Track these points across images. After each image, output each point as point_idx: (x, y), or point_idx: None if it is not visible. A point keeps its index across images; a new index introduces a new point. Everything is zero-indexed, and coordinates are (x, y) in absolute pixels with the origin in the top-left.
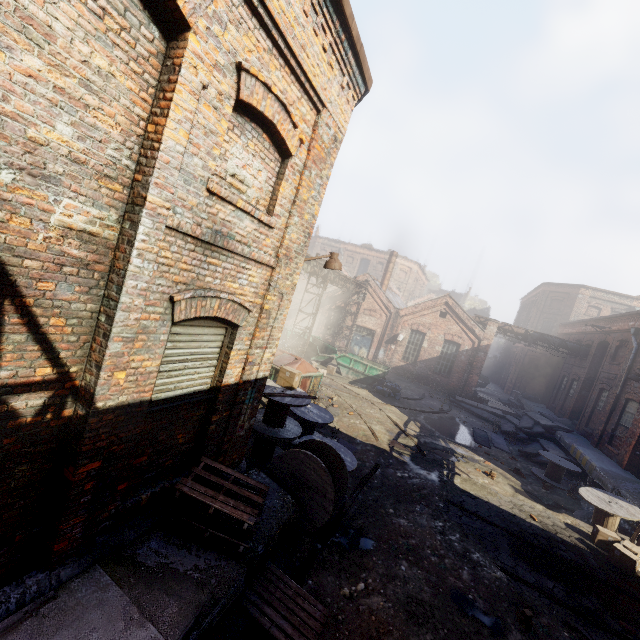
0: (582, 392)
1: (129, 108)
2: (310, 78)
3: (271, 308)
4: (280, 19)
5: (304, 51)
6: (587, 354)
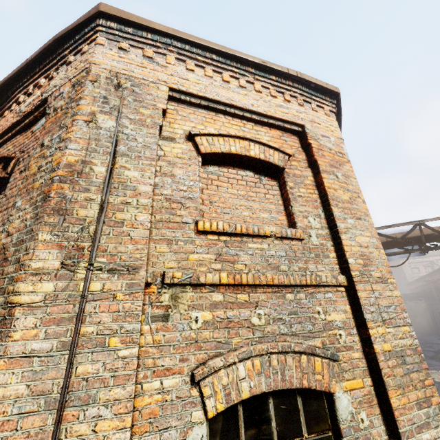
0: None
1: None
2: None
3: None
4: None
5: None
6: (433, 296)
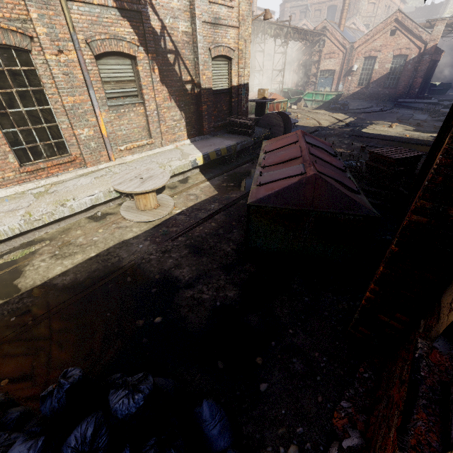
0: None
1: None
2: None
3: (242, 48)
4: None
5: None
6: None
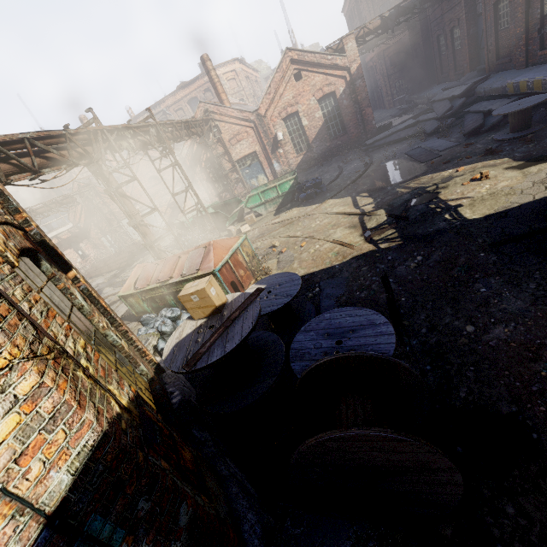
0: (470, 32)
1: None
2: None
3: None
4: None
5: None
6: None
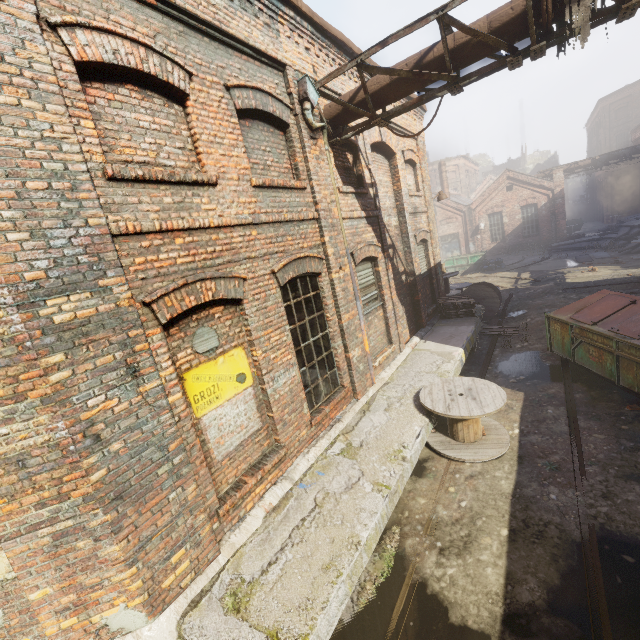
0: None
1: (390, 186)
2: (413, 132)
3: (432, 229)
4: (405, 126)
5: (410, 126)
6: None
